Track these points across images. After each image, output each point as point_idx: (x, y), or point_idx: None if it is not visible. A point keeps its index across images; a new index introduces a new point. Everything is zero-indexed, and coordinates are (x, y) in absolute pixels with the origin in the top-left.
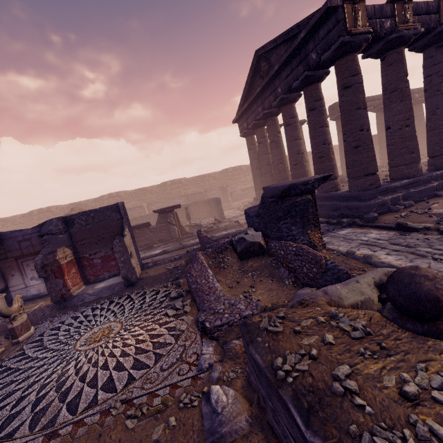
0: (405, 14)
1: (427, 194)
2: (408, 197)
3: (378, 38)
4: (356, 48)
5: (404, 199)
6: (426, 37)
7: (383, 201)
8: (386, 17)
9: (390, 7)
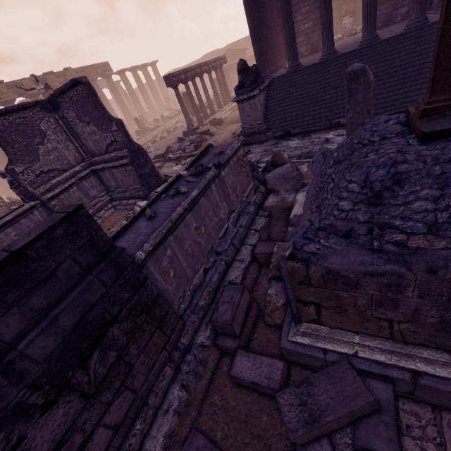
0: (2, 90)
1: None
2: None
3: None
4: None
5: None
6: (25, 95)
7: None
8: None
9: None
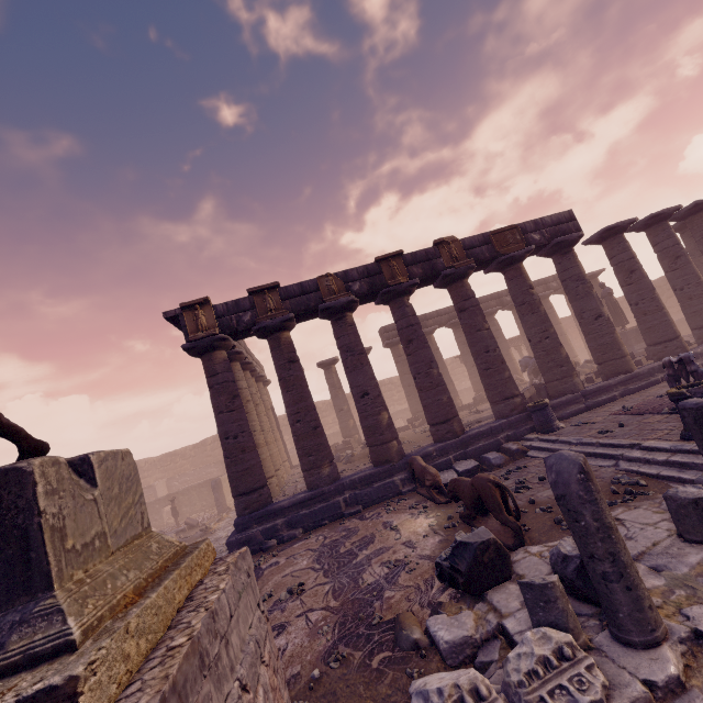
0: (267, 304)
1: (328, 515)
2: (296, 523)
3: (241, 331)
4: (209, 348)
5: (292, 525)
6: (319, 312)
7: (249, 536)
8: (245, 310)
9: (250, 300)
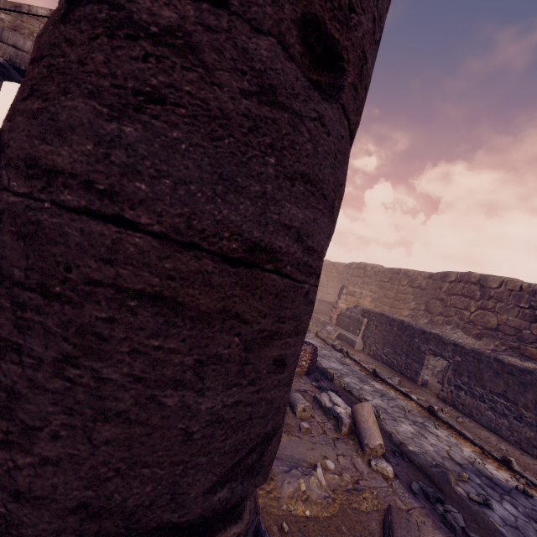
0: None
1: None
2: None
3: None
4: None
5: None
6: None
7: None
8: None
9: None
